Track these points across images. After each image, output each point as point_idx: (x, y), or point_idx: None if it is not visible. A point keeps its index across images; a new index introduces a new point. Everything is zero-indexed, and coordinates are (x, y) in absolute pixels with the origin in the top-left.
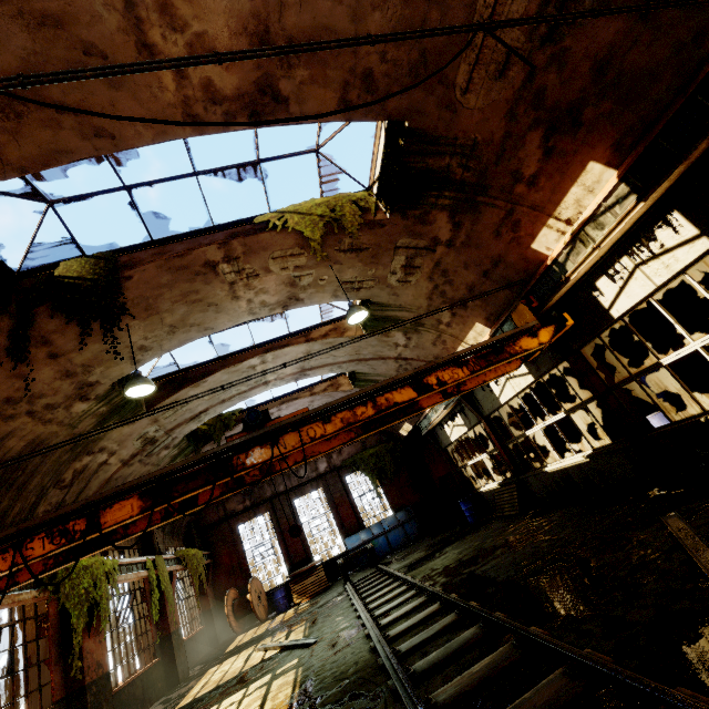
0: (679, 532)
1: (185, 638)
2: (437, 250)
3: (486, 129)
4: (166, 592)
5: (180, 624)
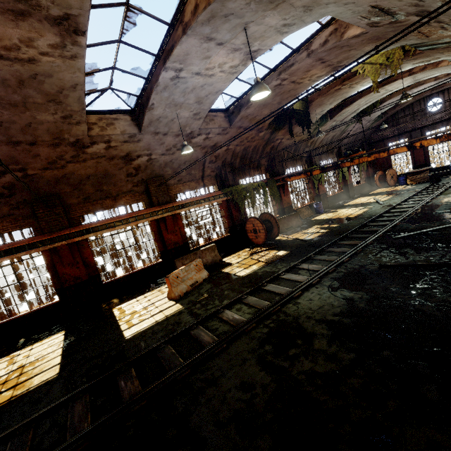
0: None
1: (355, 185)
2: None
3: None
4: (345, 173)
5: (352, 182)
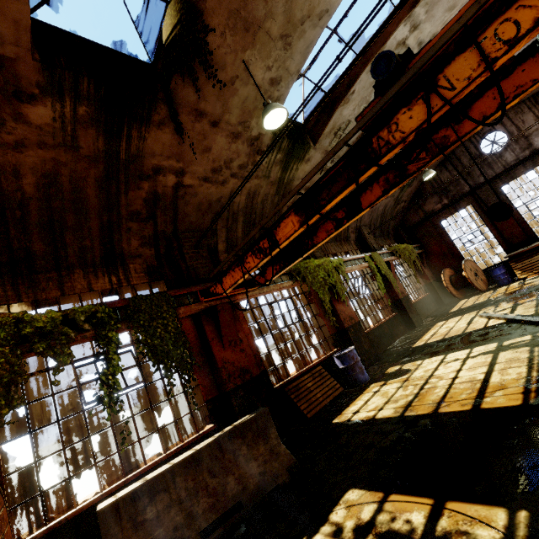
0: None
1: (414, 301)
2: None
3: None
4: (386, 275)
5: (405, 293)
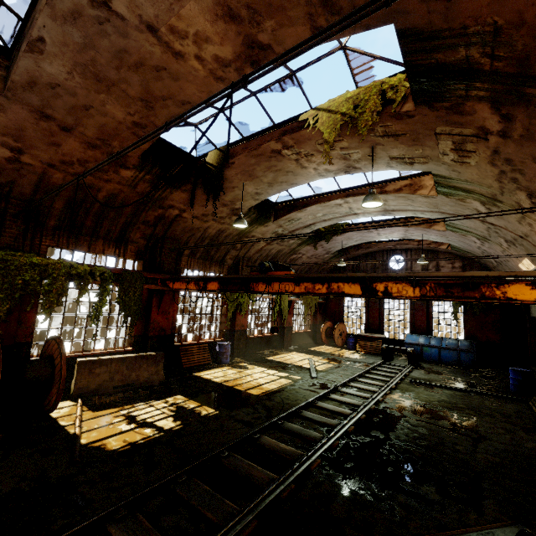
0: (477, 534)
1: (296, 331)
2: (489, 139)
3: (508, 8)
4: (283, 309)
5: (292, 325)
